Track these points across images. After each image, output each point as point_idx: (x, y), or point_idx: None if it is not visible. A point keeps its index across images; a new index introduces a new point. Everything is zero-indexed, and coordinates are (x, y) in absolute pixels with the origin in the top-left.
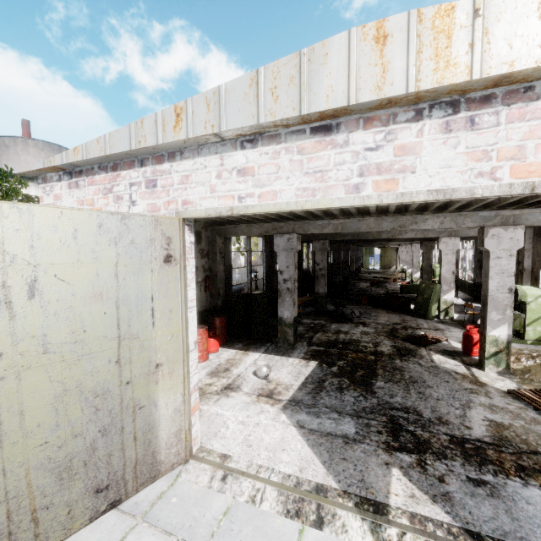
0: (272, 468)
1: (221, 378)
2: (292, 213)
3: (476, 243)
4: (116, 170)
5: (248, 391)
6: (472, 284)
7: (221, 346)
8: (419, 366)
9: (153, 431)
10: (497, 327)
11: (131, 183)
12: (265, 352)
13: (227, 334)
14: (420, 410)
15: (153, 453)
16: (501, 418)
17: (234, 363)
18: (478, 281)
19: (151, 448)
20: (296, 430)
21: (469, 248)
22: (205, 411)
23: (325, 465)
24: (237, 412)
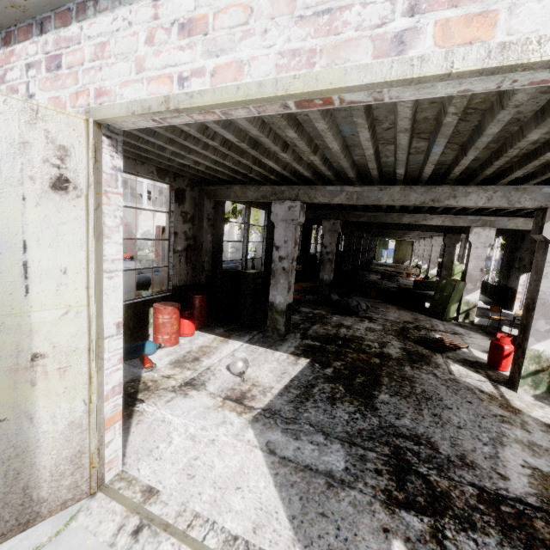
0: (213, 521)
1: (185, 369)
2: (298, 174)
3: (507, 241)
4: (8, 43)
5: (214, 391)
6: (495, 286)
7: (199, 329)
8: (434, 377)
9: (25, 457)
10: (543, 340)
11: (28, 65)
12: (249, 342)
13: (211, 316)
14: (435, 441)
15: (25, 489)
16: (548, 465)
17: (207, 352)
18: (503, 283)
19: (21, 482)
20: (262, 457)
21: (497, 246)
22: (149, 414)
23: (294, 523)
24: (190, 421)
